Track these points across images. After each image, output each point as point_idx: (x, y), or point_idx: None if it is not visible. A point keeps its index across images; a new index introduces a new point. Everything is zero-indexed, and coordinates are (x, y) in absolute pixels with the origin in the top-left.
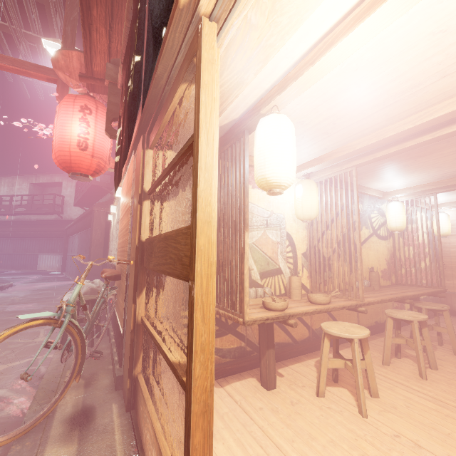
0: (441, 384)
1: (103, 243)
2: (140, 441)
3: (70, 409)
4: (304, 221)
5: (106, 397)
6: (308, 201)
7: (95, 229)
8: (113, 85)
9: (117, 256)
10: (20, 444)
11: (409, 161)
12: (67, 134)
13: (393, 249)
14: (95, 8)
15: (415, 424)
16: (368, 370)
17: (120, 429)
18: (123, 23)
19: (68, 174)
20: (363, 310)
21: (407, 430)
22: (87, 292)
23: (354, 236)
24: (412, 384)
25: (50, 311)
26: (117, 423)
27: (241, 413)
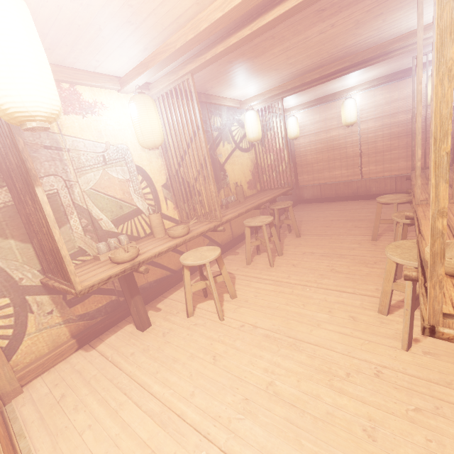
0: (282, 267)
1: None
2: None
3: None
4: (150, 149)
5: None
6: (146, 125)
7: None
8: None
9: None
10: None
11: (248, 63)
12: None
13: (256, 159)
14: None
15: (258, 309)
16: (225, 281)
17: None
18: None
19: None
20: (221, 229)
21: (251, 317)
22: None
23: (217, 154)
24: (263, 275)
25: None
26: None
27: (110, 369)
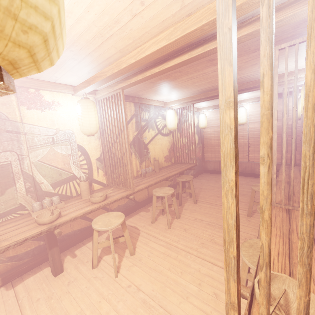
0: (176, 229)
1: None
2: None
3: None
4: (87, 136)
5: None
6: (86, 120)
7: None
8: None
9: None
10: None
11: (165, 83)
12: None
13: (173, 141)
14: None
15: (146, 270)
16: (126, 241)
17: None
18: None
19: None
20: (132, 198)
21: (139, 278)
22: None
23: (143, 137)
24: (160, 235)
25: None
26: None
27: (15, 313)
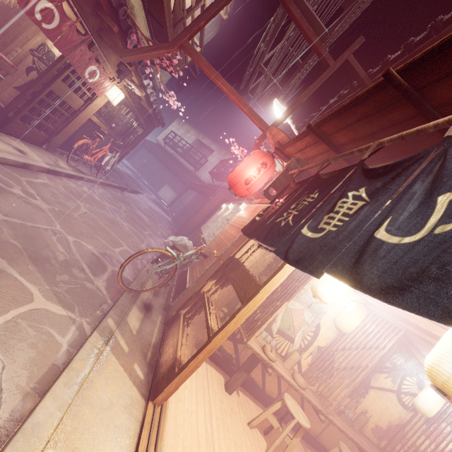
0: None
1: (206, 215)
2: (163, 341)
3: (146, 298)
4: (336, 327)
5: (159, 309)
6: (349, 318)
7: (209, 203)
8: (287, 170)
9: (212, 240)
10: (127, 294)
11: None
12: (245, 171)
13: (405, 423)
14: (308, 137)
15: None
16: (288, 447)
17: (158, 328)
18: (318, 148)
19: (222, 148)
20: (322, 418)
21: None
22: (182, 245)
23: (374, 376)
24: None
25: (153, 231)
26: (158, 324)
27: (206, 382)
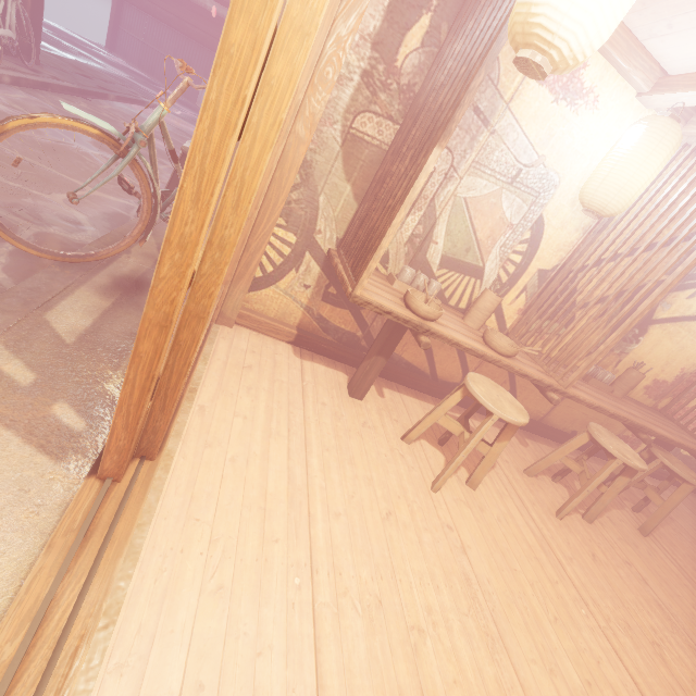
0: (573, 536)
1: None
2: None
3: (127, 271)
4: (587, 210)
5: None
6: (626, 172)
7: None
8: None
9: None
10: (60, 268)
11: None
12: None
13: None
14: None
15: (487, 536)
16: (486, 458)
17: None
18: None
19: None
20: (554, 398)
21: (469, 533)
22: None
23: (663, 300)
24: (535, 510)
25: None
26: None
27: (297, 392)
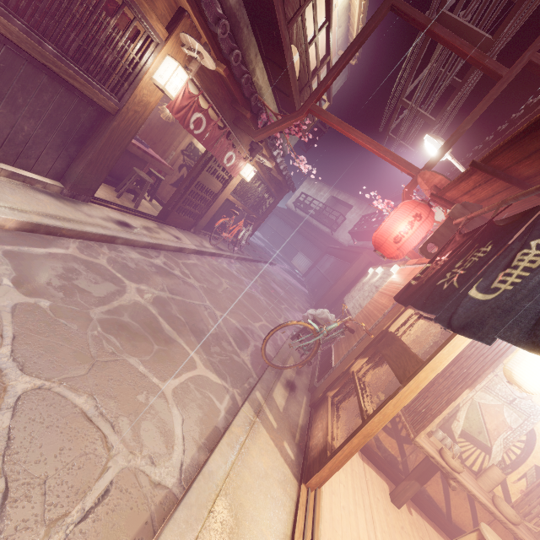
0: None
1: (349, 283)
2: (311, 424)
3: (289, 376)
4: None
5: (303, 389)
6: None
7: (351, 269)
8: (450, 220)
9: (359, 312)
10: (271, 370)
11: None
12: (393, 227)
13: None
14: (475, 176)
15: None
16: None
17: (304, 410)
18: (492, 187)
19: (362, 201)
20: None
21: None
22: (323, 318)
23: None
24: None
25: (289, 305)
26: (304, 406)
27: (364, 483)
